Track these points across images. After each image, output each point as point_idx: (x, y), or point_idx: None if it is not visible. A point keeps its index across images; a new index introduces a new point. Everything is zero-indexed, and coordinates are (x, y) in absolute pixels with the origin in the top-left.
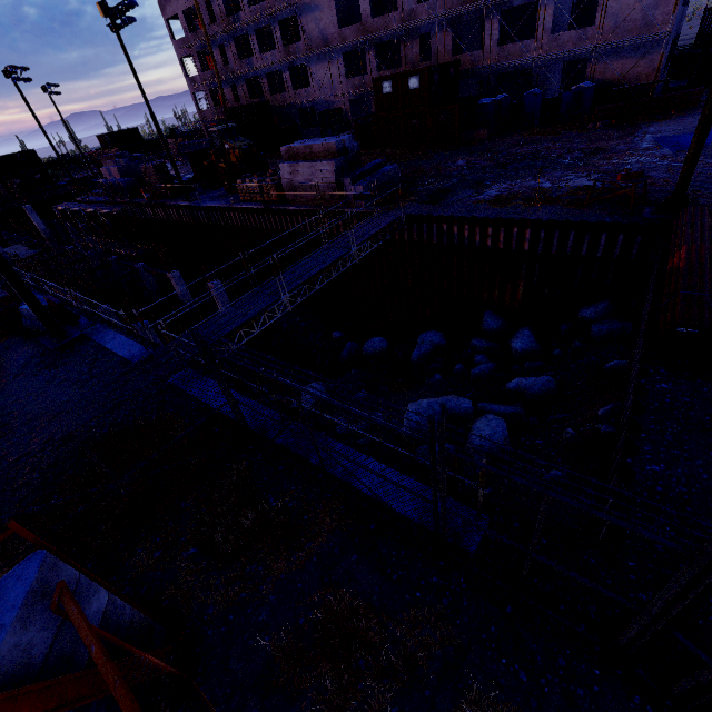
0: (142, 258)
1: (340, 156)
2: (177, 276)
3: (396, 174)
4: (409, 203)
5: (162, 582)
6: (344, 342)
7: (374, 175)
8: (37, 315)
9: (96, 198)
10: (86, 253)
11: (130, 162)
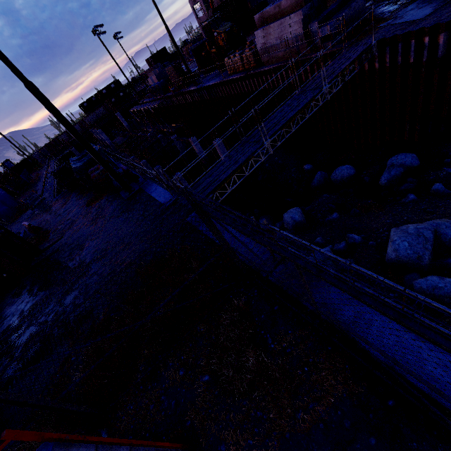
0: (176, 132)
1: (307, 3)
2: (194, 140)
3: (362, 4)
4: (380, 28)
5: (186, 400)
6: (313, 172)
7: (340, 12)
8: (115, 179)
9: (148, 99)
10: (147, 135)
11: (162, 70)
